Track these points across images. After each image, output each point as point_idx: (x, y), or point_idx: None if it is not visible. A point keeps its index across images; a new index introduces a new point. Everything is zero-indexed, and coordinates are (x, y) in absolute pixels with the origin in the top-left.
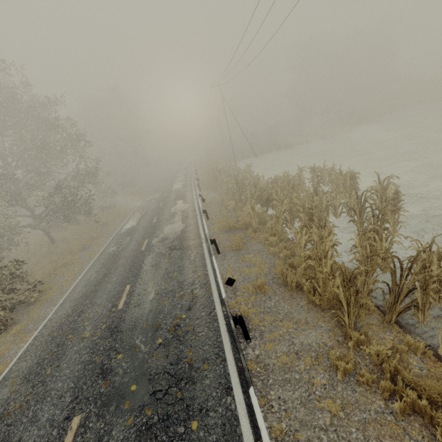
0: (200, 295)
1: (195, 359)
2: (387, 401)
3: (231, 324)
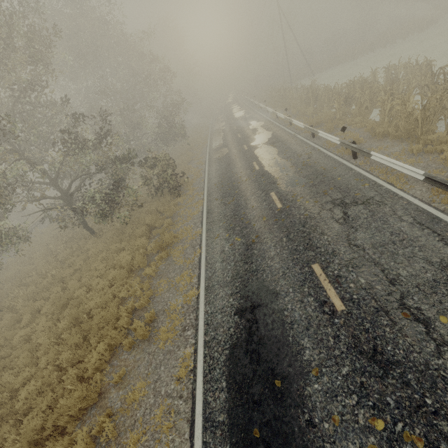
0: (313, 153)
1: (326, 168)
2: (440, 154)
3: (349, 144)
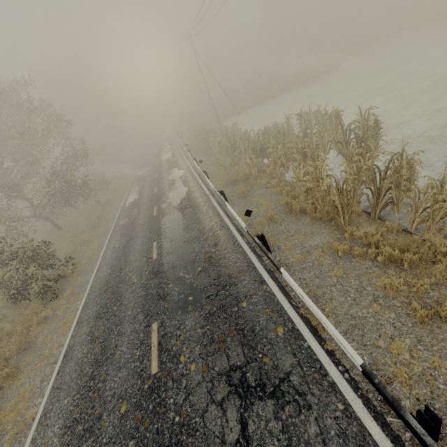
0: (222, 235)
1: (232, 272)
2: (373, 261)
3: (256, 241)
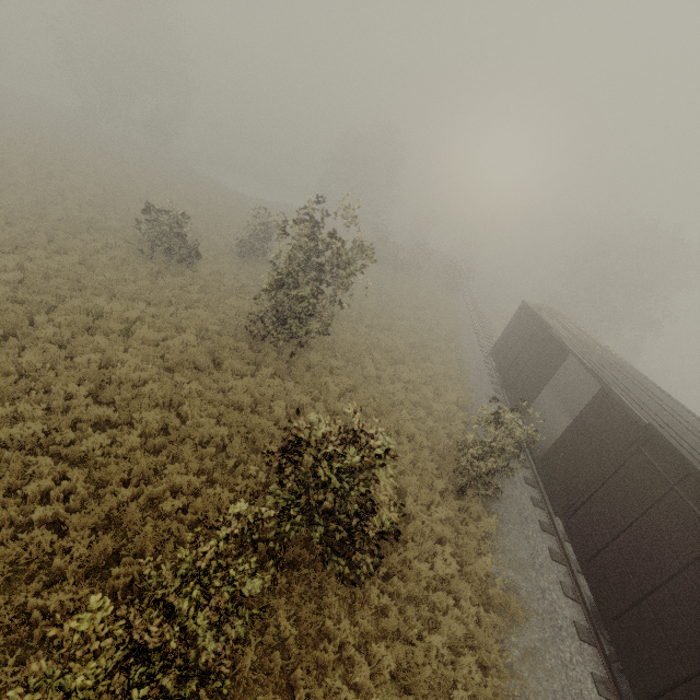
0: None
1: None
2: None
3: None
